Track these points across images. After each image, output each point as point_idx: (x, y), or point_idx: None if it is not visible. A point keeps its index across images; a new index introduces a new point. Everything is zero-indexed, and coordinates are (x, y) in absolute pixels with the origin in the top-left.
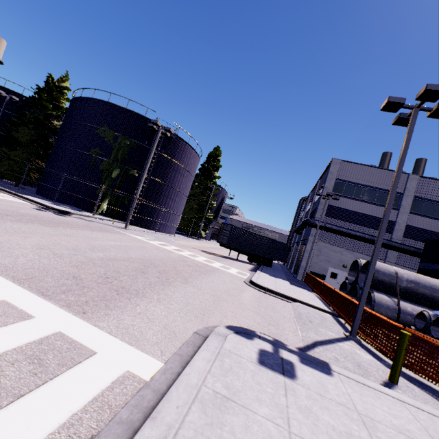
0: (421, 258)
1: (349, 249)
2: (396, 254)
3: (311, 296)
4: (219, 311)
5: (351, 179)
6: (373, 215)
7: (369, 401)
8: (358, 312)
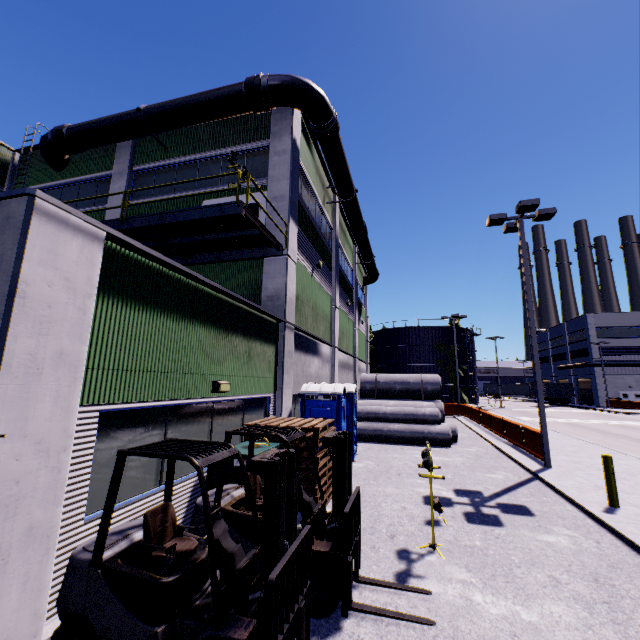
0: None
1: (627, 374)
2: None
3: None
4: None
5: (606, 324)
6: (633, 346)
7: None
8: None
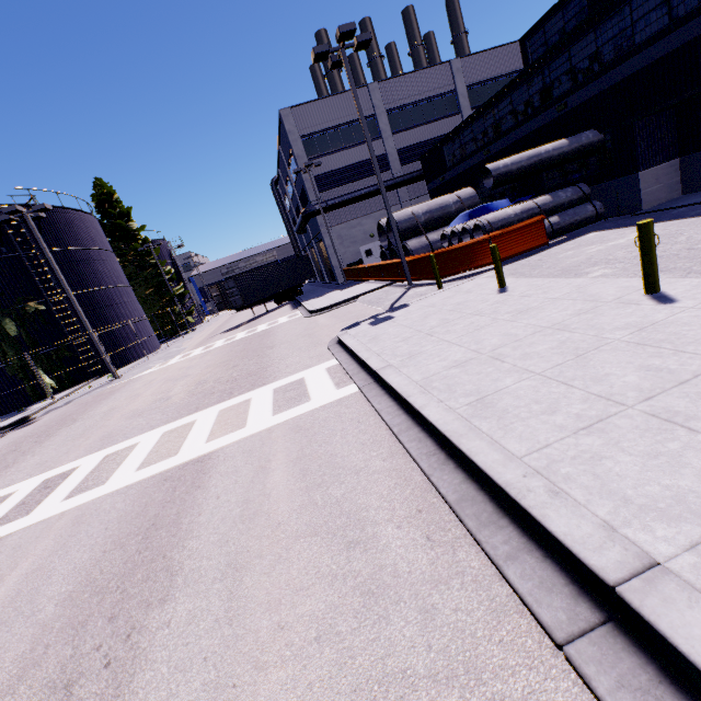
0: (426, 180)
1: (365, 214)
2: (406, 190)
3: (366, 285)
4: (323, 337)
5: (316, 128)
6: (364, 160)
7: (430, 301)
8: (404, 266)
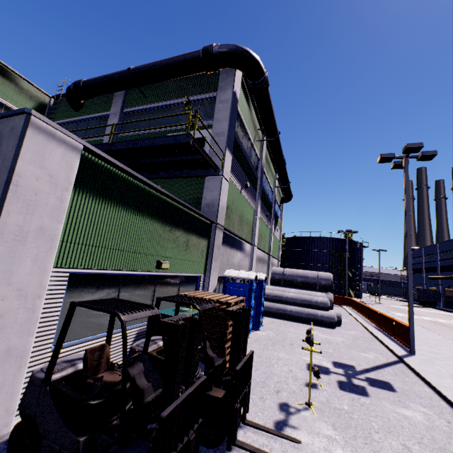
0: None
1: None
2: None
3: None
4: None
5: None
6: None
7: None
8: None
